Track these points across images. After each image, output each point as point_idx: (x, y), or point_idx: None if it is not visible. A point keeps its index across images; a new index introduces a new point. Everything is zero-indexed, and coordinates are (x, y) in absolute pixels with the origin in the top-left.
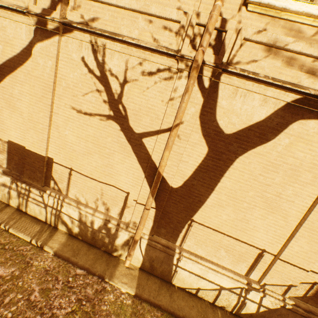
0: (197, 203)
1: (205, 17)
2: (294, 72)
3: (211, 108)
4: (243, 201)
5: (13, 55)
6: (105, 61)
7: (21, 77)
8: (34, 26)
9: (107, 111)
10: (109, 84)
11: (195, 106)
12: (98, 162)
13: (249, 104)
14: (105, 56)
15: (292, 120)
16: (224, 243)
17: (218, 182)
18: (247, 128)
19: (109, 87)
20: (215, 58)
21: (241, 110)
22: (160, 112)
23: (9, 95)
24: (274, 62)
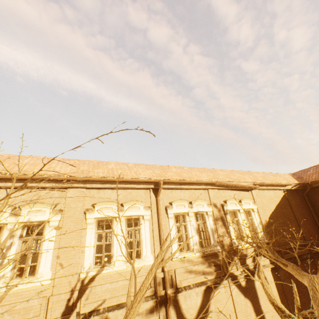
0: None
1: (162, 274)
2: (199, 277)
3: (180, 312)
4: None
5: None
6: None
7: None
8: None
9: None
10: None
11: (174, 318)
12: None
13: (193, 299)
14: None
15: (210, 295)
16: None
17: None
18: (198, 311)
19: None
20: (173, 289)
21: (192, 304)
22: None
23: None
24: (191, 275)
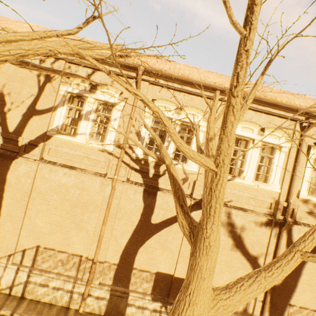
0: (291, 292)
1: (285, 204)
2: None
3: (290, 239)
4: (314, 286)
5: (171, 216)
6: (233, 219)
7: (175, 228)
8: (192, 203)
9: (234, 244)
10: (235, 230)
11: (283, 239)
12: (227, 276)
13: None
14: (232, 216)
15: None
16: (309, 315)
17: (300, 277)
18: None
19: (235, 231)
20: (291, 219)
21: None
22: (264, 242)
23: (164, 239)
24: (312, 218)
